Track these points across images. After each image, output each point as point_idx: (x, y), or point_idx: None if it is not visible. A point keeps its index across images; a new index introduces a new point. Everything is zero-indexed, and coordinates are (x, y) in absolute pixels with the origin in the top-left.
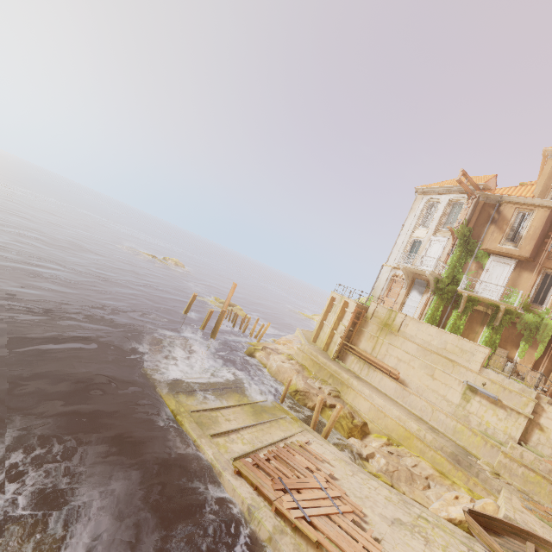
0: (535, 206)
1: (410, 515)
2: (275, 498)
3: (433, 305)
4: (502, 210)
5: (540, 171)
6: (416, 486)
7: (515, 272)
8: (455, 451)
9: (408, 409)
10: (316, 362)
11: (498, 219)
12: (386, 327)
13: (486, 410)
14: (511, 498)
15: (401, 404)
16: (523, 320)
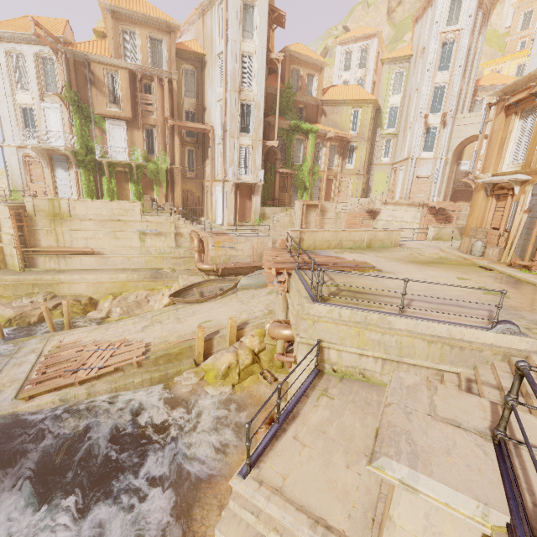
0: (117, 67)
1: (149, 320)
2: (74, 380)
3: (84, 178)
4: (94, 71)
5: (104, 21)
6: (143, 306)
7: (129, 132)
8: (152, 273)
9: (113, 268)
10: (7, 284)
11: (95, 81)
12: (57, 217)
13: (155, 241)
14: (183, 276)
15: (107, 269)
16: (149, 170)
